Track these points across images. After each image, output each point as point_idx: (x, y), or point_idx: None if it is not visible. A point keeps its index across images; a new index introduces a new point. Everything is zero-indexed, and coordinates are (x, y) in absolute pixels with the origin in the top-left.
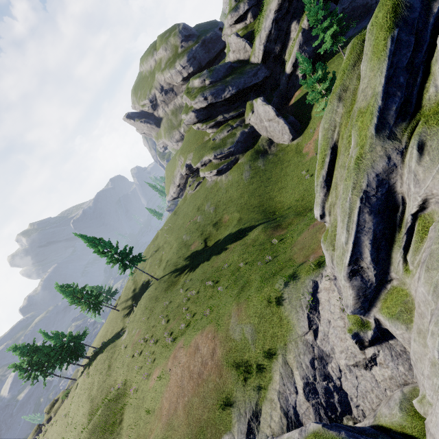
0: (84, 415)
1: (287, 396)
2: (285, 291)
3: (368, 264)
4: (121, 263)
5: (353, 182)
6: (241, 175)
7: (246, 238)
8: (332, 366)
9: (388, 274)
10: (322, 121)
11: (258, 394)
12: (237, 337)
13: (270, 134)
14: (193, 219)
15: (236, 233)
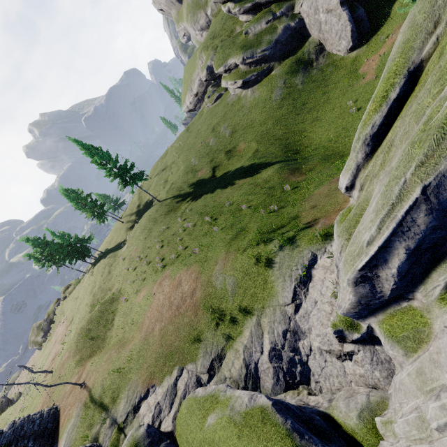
0: (87, 305)
1: (252, 352)
2: (278, 255)
3: (389, 276)
4: (120, 179)
5: (426, 152)
6: (271, 94)
7: (257, 176)
8: (304, 343)
9: (412, 292)
10: (413, 8)
11: (226, 342)
12: (218, 285)
13: (323, 36)
14: (205, 140)
15: (248, 168)
